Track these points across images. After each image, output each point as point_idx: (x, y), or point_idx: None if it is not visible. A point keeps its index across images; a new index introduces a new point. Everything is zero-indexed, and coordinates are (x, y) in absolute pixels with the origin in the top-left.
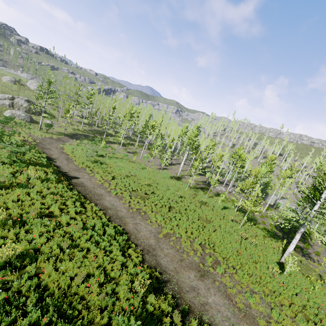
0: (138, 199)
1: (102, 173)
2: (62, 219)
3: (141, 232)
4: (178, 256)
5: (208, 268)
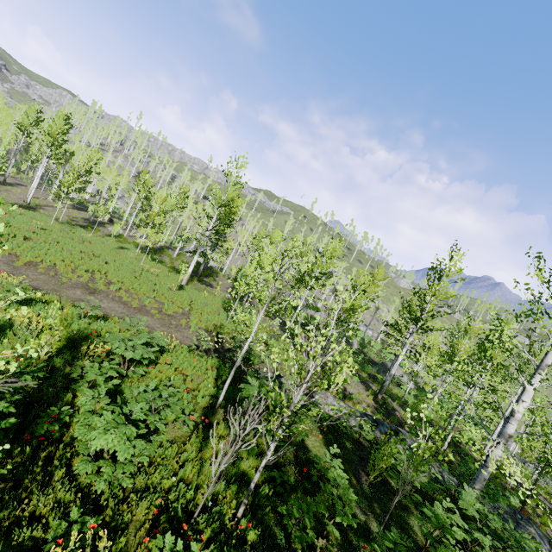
0: None
1: None
2: None
3: None
4: (54, 281)
5: (99, 288)
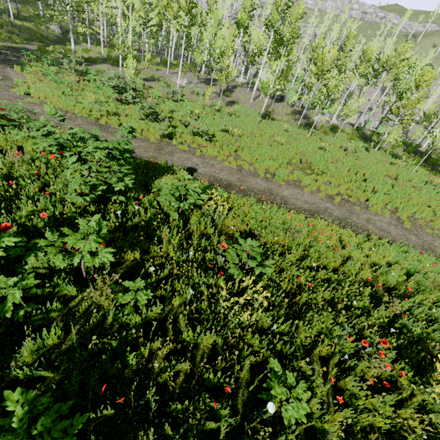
0: (315, 176)
1: (207, 144)
2: (390, 282)
3: (389, 231)
4: None
5: None
